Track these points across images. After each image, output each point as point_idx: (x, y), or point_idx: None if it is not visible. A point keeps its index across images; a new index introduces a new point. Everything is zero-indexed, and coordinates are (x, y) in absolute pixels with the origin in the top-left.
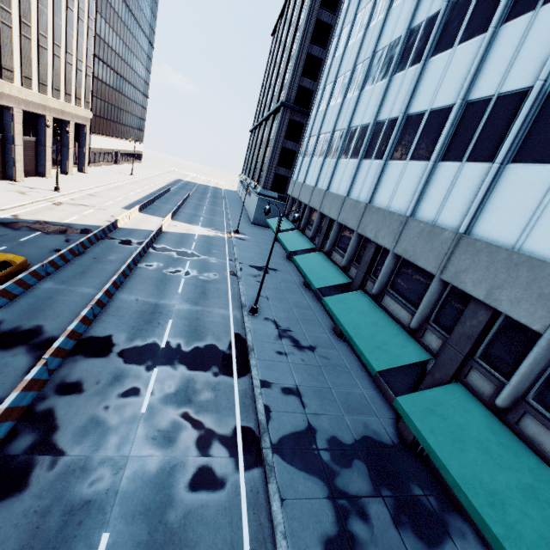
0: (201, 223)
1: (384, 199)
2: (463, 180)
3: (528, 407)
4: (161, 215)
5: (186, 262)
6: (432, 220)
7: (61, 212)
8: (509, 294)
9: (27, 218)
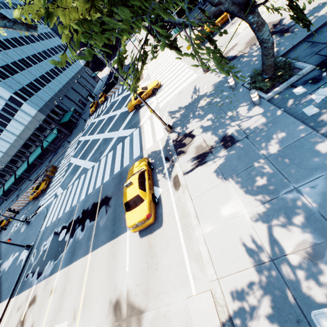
0: None
1: (4, 149)
2: (6, 134)
3: (44, 134)
4: None
5: None
6: (13, 140)
7: None
8: (28, 133)
9: None
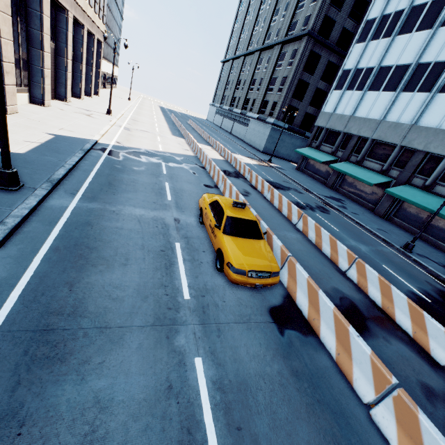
0: (237, 152)
1: None
2: None
3: None
4: (204, 143)
5: (290, 195)
6: None
7: (143, 139)
8: None
9: (131, 146)
